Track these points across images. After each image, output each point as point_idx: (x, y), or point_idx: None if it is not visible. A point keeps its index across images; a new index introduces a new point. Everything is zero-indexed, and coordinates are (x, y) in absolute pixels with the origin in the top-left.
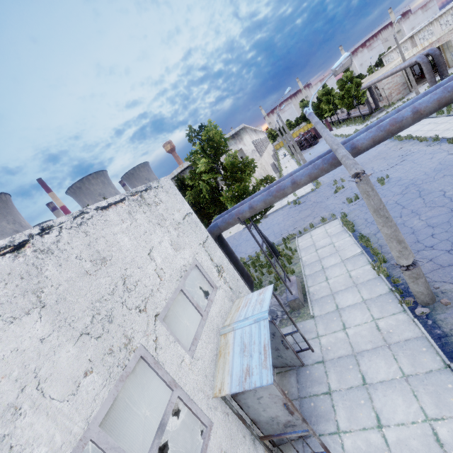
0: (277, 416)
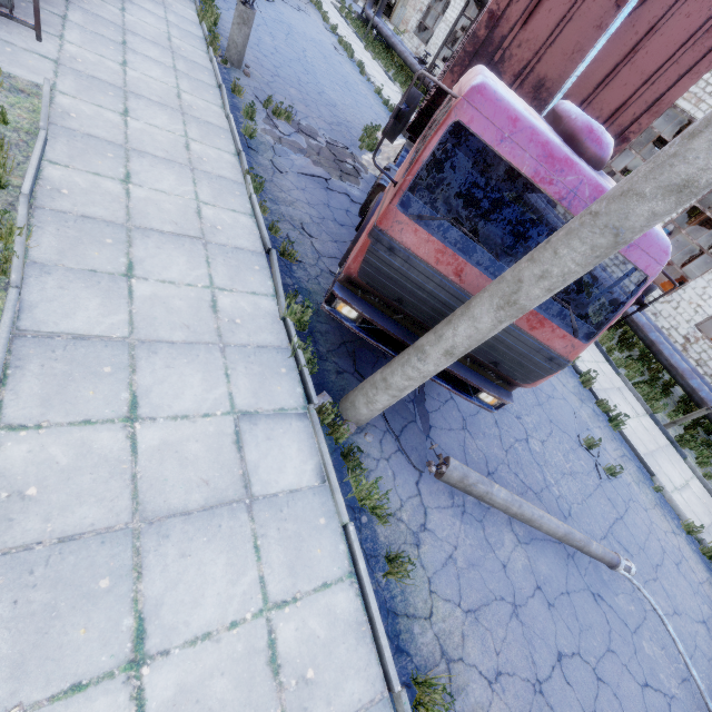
0: None
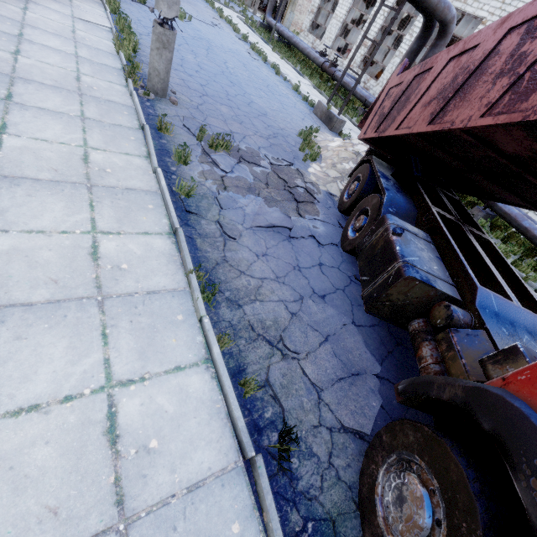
0: None
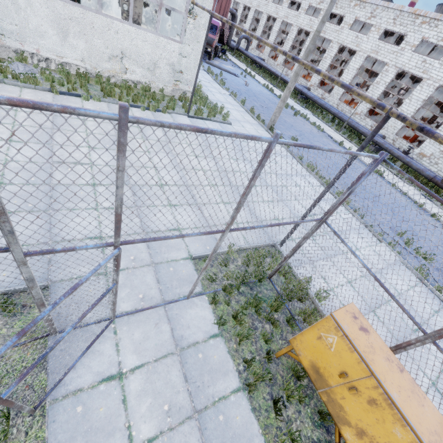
0: None
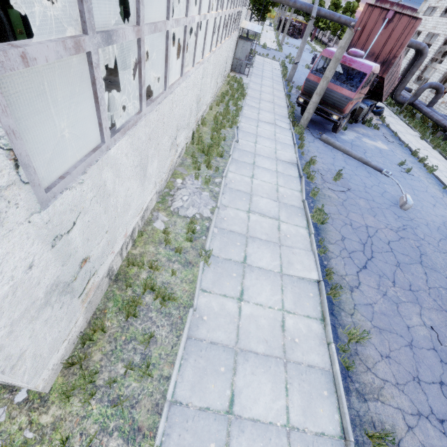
0: (241, 59)
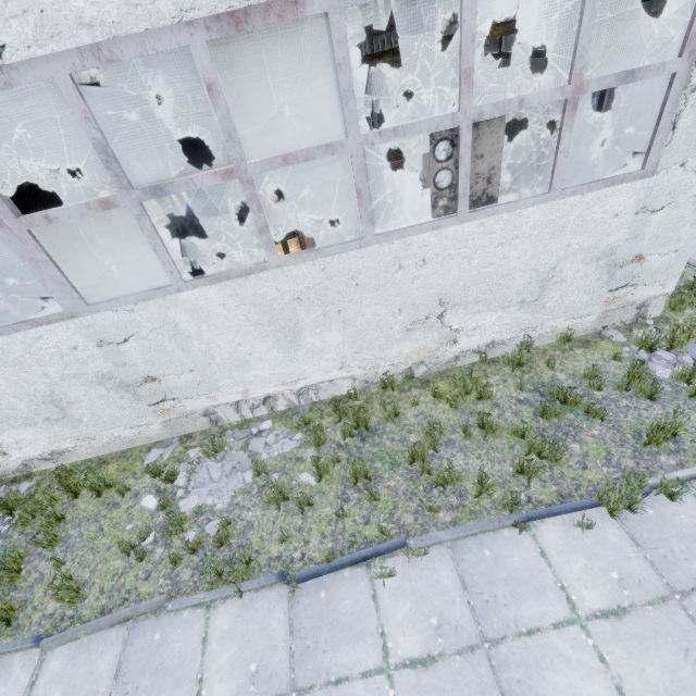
0: None
